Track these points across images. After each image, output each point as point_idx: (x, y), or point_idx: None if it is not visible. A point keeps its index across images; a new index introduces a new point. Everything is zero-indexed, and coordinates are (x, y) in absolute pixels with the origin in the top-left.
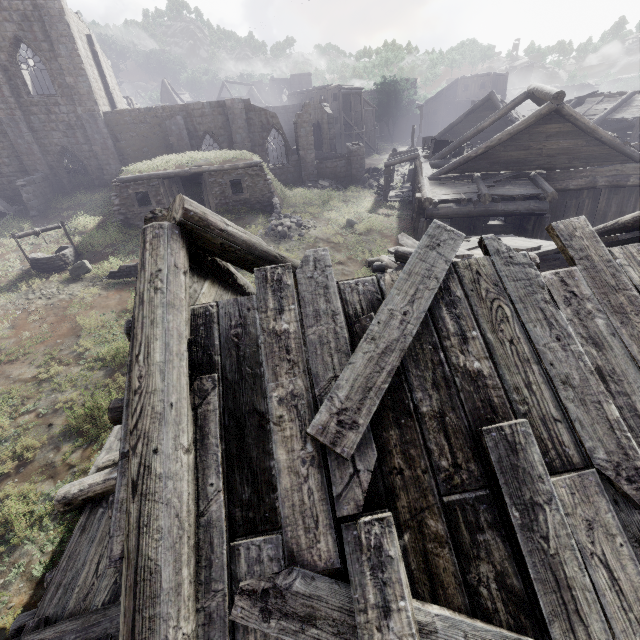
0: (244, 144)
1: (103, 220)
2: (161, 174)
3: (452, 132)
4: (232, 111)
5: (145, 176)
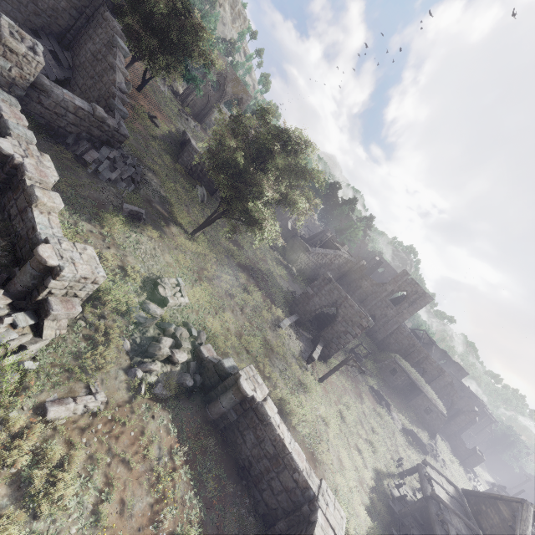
0: (433, 388)
1: (367, 353)
2: (410, 375)
3: None
4: (444, 377)
5: (404, 369)
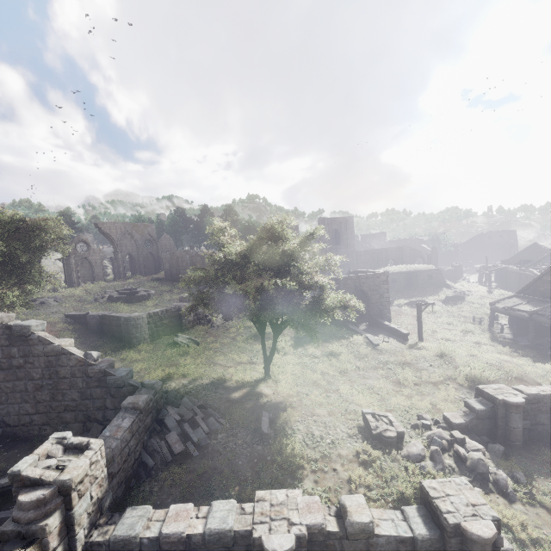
0: (407, 263)
1: None
2: (402, 272)
3: (516, 258)
4: (404, 250)
5: (396, 272)
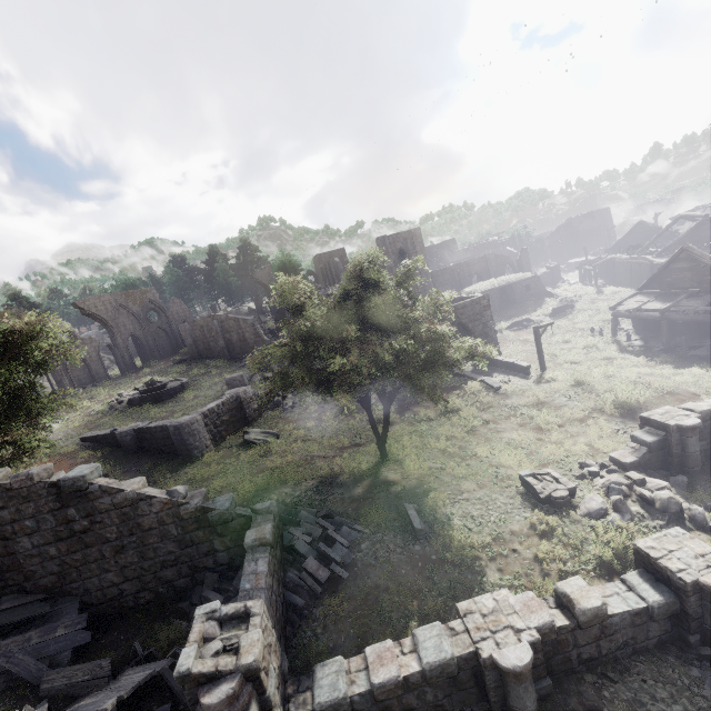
0: (495, 275)
1: None
2: (494, 288)
3: (621, 244)
4: (489, 259)
5: (488, 290)
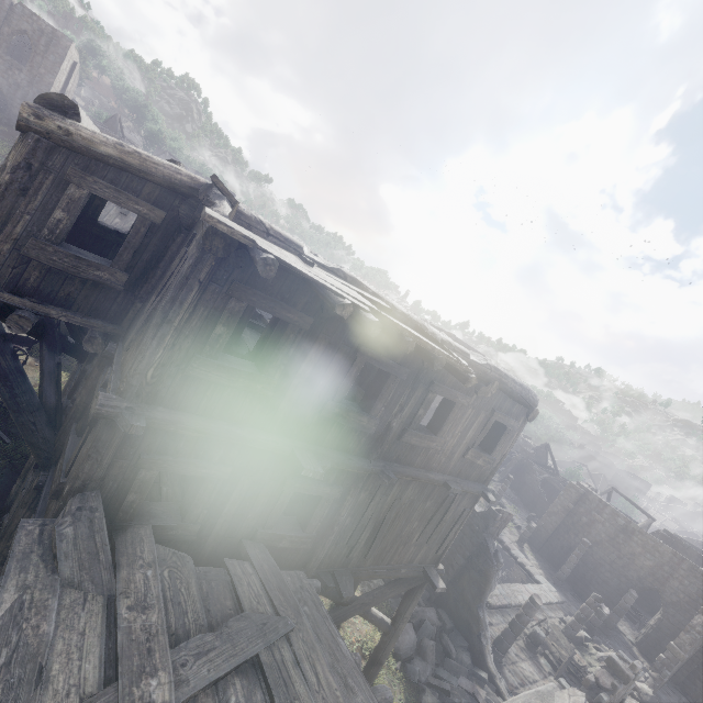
0: None
1: None
2: None
3: None
4: None
5: None
